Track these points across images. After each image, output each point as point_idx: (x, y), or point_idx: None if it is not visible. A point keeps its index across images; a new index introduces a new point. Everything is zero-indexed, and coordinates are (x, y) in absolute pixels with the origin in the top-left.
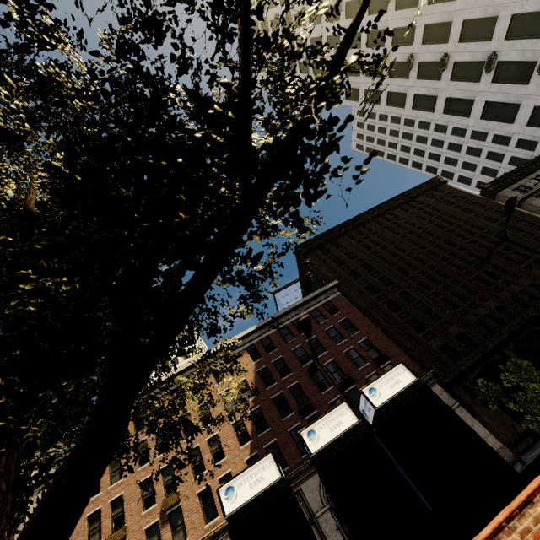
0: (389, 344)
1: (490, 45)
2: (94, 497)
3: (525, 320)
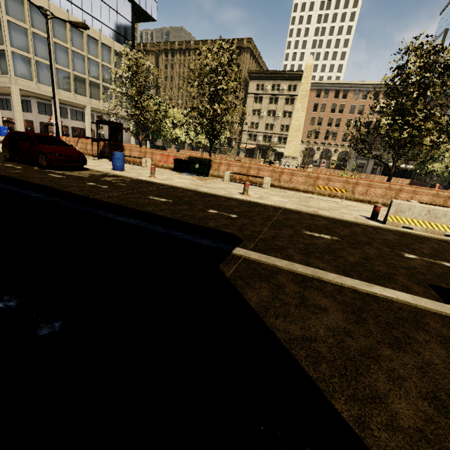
0: None
1: None
2: (314, 112)
3: None
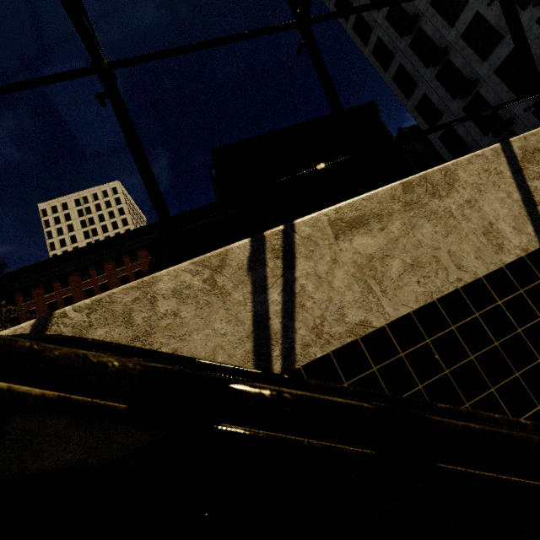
0: None
1: (421, 1)
2: None
3: None
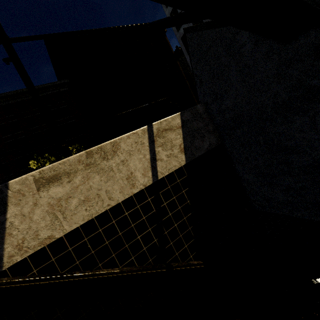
0: None
1: None
2: None
3: None
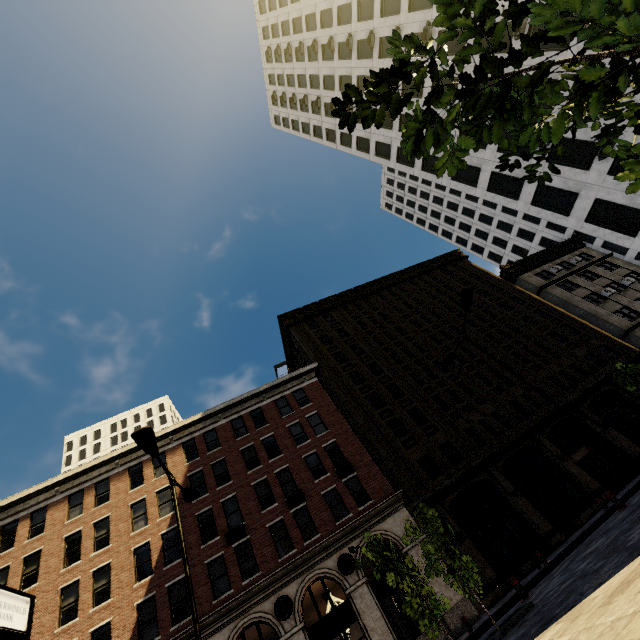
0: (359, 451)
1: None
2: None
3: (520, 431)
